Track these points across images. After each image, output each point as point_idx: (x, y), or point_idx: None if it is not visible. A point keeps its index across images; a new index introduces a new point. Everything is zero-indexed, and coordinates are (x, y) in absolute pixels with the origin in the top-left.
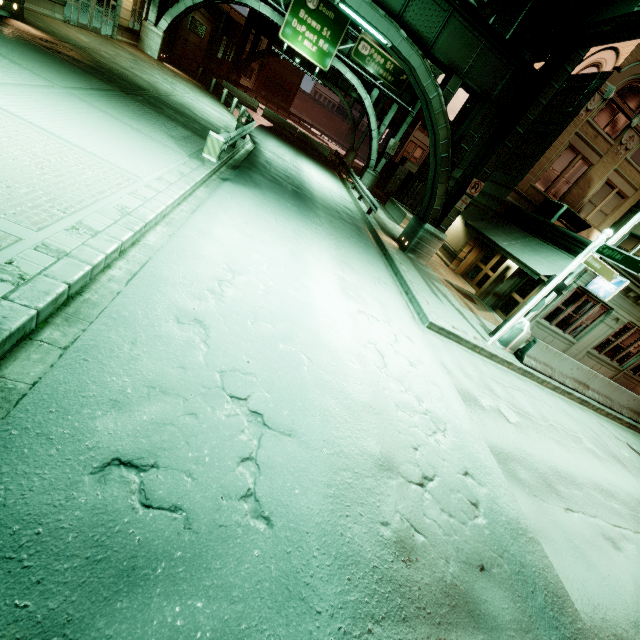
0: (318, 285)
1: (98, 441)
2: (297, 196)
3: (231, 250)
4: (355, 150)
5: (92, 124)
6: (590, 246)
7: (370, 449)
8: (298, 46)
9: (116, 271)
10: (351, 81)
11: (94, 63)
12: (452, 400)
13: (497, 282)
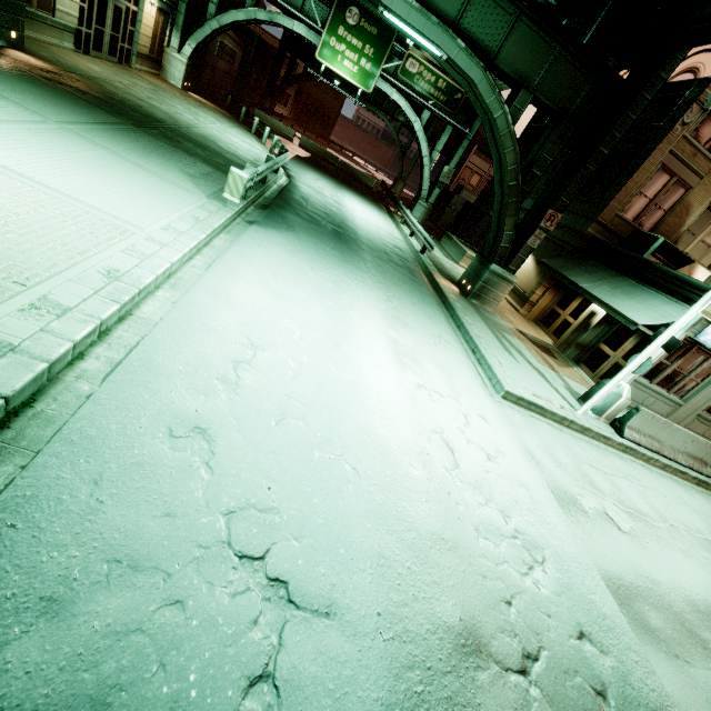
0: (365, 354)
1: (3, 695)
2: (338, 237)
3: (254, 316)
4: (404, 179)
5: (87, 164)
6: (710, 292)
7: (446, 617)
8: (337, 67)
9: (90, 362)
10: (398, 103)
11: (103, 94)
12: (546, 507)
13: (580, 331)
